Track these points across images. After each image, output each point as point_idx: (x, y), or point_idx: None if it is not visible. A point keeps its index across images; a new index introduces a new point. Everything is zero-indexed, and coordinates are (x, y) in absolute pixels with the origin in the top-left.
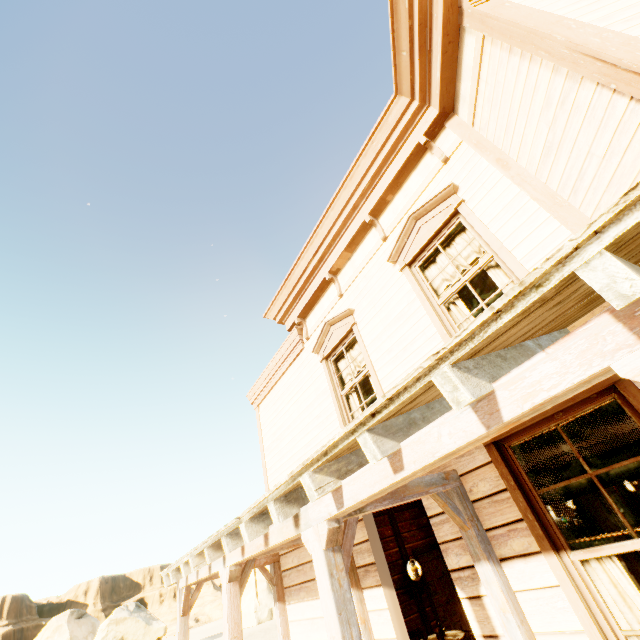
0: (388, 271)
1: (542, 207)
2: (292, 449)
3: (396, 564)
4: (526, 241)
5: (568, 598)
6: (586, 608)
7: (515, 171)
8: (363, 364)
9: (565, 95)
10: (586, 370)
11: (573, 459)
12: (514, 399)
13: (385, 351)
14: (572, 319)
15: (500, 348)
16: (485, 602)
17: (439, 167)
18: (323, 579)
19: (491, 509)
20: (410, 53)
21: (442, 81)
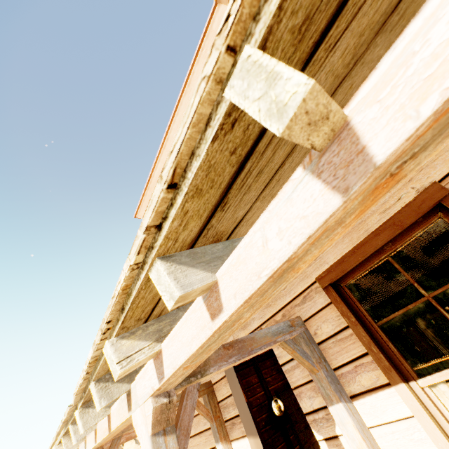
0: None
1: None
2: None
3: (263, 405)
4: None
5: (425, 429)
6: (445, 437)
7: None
8: None
9: None
10: None
11: (406, 286)
12: (394, 109)
13: None
14: None
15: None
16: (341, 442)
17: None
18: None
19: (336, 348)
20: None
21: None
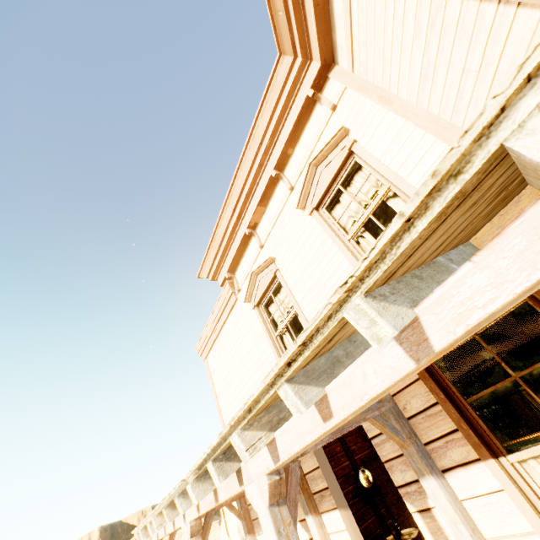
0: (299, 217)
1: (428, 132)
2: (240, 392)
3: (349, 476)
4: (418, 167)
5: (514, 501)
6: (533, 509)
7: (397, 104)
8: (291, 305)
9: (433, 17)
10: (530, 275)
11: (495, 364)
12: (443, 323)
13: (307, 290)
14: (475, 230)
15: (414, 267)
16: (435, 514)
17: (329, 115)
18: (271, 538)
19: (426, 423)
20: (286, 12)
21: (319, 34)
